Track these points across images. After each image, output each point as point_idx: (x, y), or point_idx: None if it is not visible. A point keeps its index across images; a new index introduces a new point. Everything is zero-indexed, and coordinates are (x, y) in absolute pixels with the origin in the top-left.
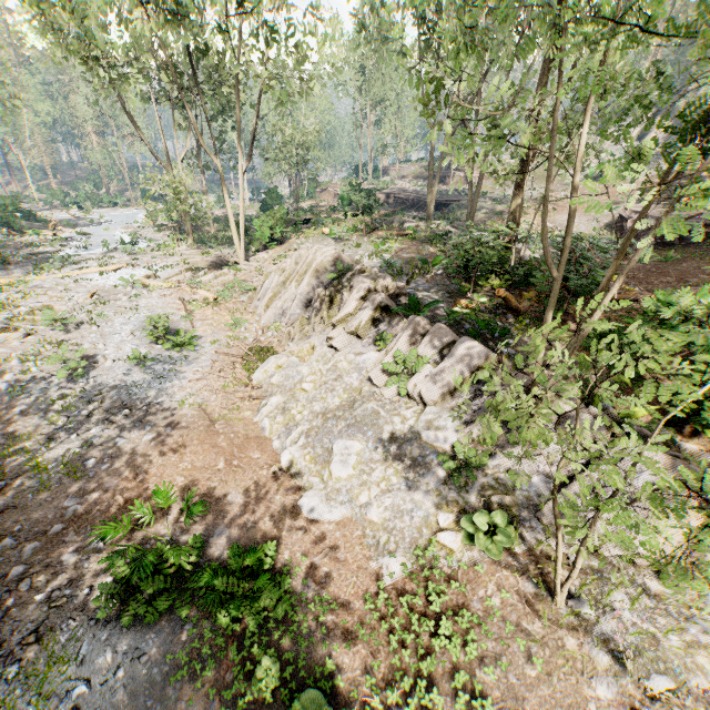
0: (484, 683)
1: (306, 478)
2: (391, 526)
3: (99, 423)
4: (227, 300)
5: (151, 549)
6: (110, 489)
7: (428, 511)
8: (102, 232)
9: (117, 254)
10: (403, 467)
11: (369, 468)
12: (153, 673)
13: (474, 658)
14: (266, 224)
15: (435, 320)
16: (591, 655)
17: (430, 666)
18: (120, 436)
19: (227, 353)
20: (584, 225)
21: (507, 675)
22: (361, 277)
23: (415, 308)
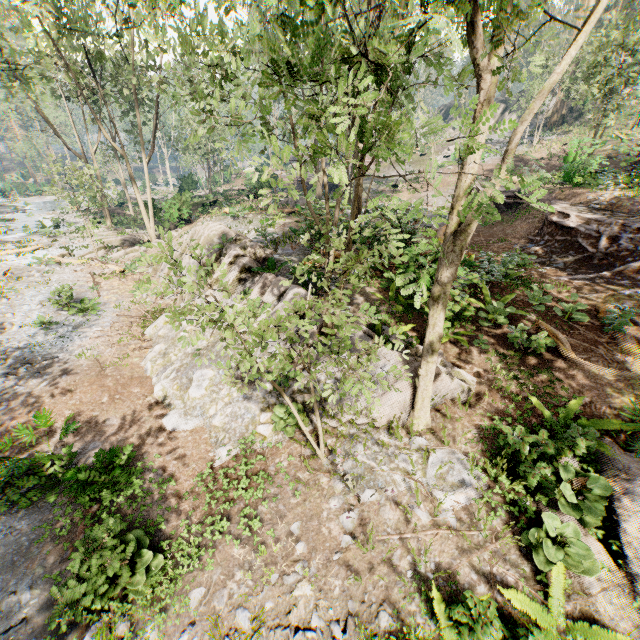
0: (262, 513)
1: (173, 402)
2: (228, 427)
3: (2, 376)
4: (134, 272)
5: (30, 459)
6: (5, 424)
7: (256, 414)
8: (26, 218)
9: (37, 237)
10: (242, 385)
11: (219, 389)
12: (23, 541)
13: (257, 498)
14: (174, 206)
15: (285, 276)
16: (333, 485)
17: (227, 506)
18: (20, 385)
19: (127, 315)
20: (441, 200)
21: (278, 505)
22: (232, 246)
23: (272, 268)
